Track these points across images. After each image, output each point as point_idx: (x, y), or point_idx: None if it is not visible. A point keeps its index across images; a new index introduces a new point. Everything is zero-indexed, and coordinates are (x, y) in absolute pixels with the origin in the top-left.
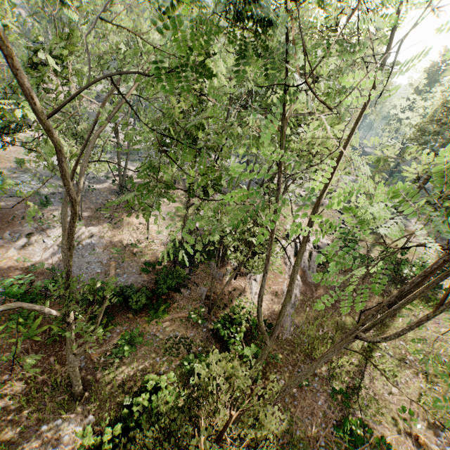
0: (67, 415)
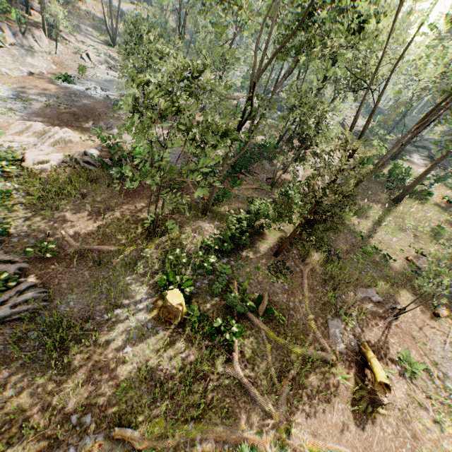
0: (203, 219)
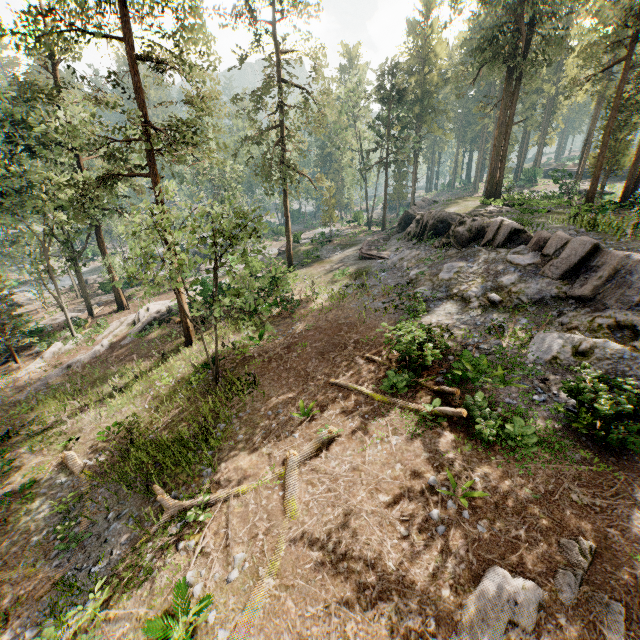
0: None
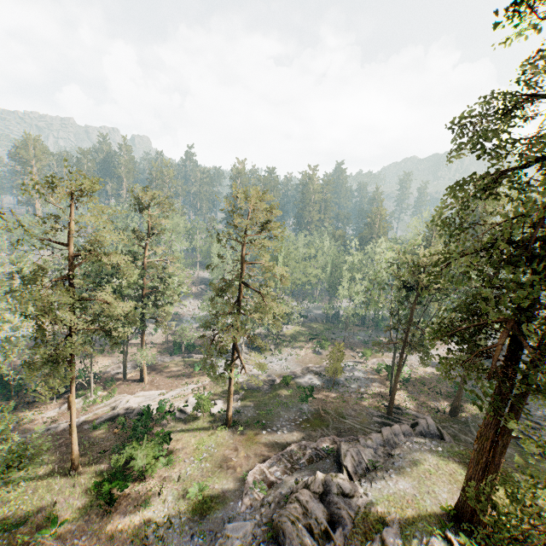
0: None
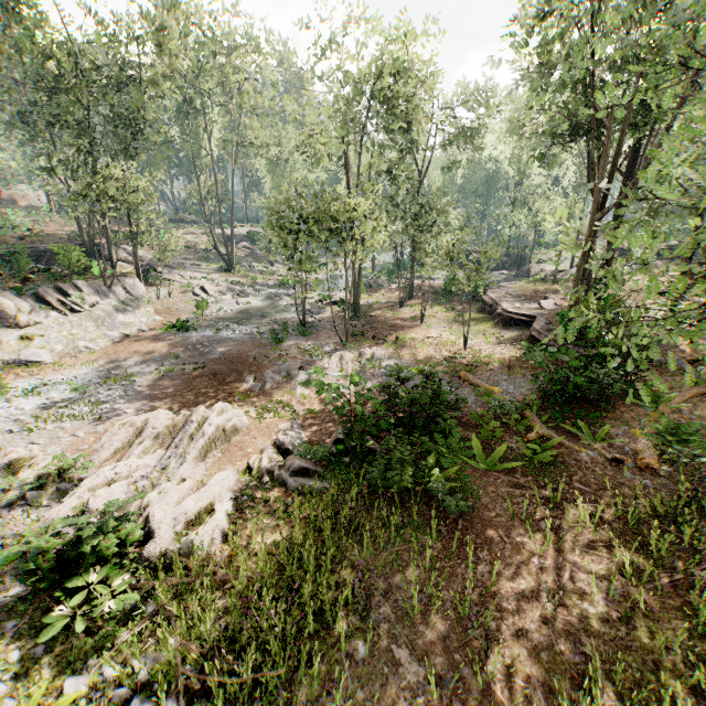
0: None
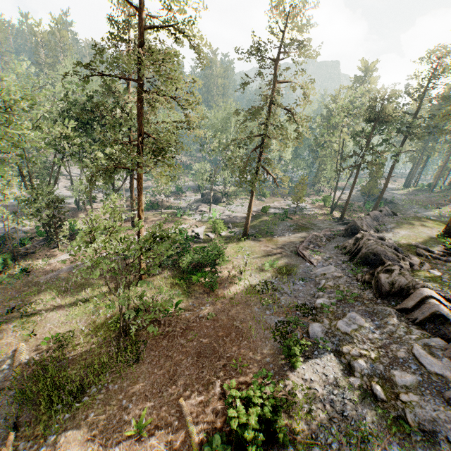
0: None
